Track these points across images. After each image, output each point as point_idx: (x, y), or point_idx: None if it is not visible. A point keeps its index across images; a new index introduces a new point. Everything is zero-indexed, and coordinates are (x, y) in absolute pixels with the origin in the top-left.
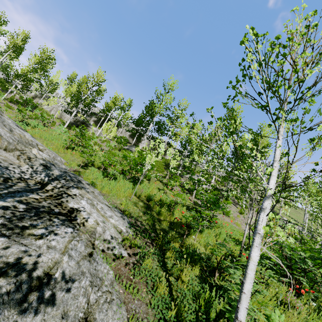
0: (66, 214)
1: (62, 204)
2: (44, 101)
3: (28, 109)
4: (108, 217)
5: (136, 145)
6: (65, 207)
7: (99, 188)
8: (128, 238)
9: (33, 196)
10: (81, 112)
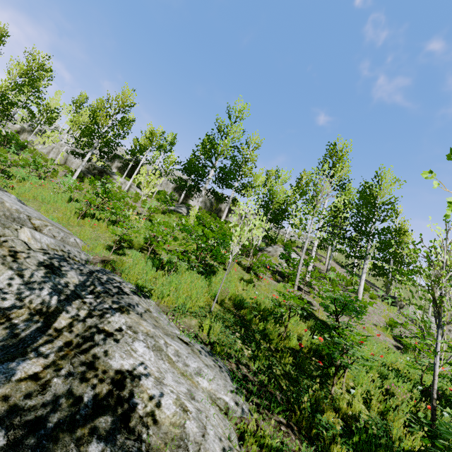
0: (109, 395)
1: (96, 364)
2: (37, 137)
3: (10, 151)
4: (194, 374)
5: (184, 203)
6: (103, 370)
7: (155, 297)
8: (250, 432)
9: (27, 368)
10: (99, 155)
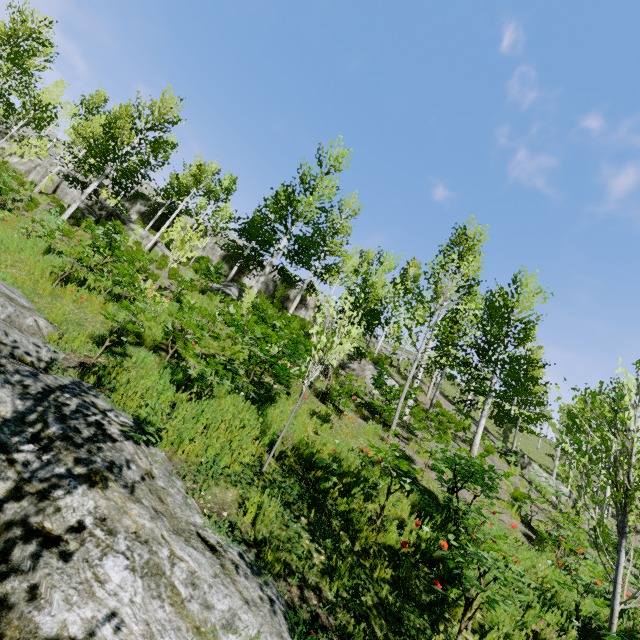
0: None
1: (1, 625)
2: (13, 145)
3: None
4: (221, 626)
5: (235, 281)
6: None
7: (167, 443)
8: None
9: None
10: (112, 188)
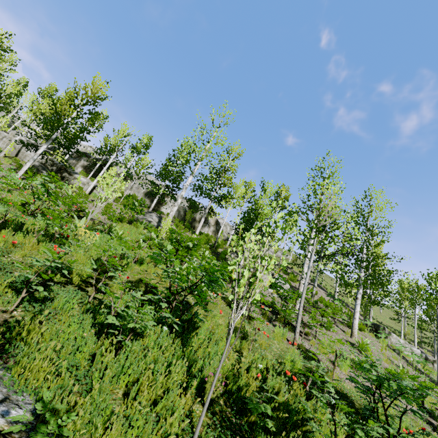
0: None
1: None
2: None
3: None
4: None
5: (155, 210)
6: None
7: None
8: None
9: None
10: (58, 149)
